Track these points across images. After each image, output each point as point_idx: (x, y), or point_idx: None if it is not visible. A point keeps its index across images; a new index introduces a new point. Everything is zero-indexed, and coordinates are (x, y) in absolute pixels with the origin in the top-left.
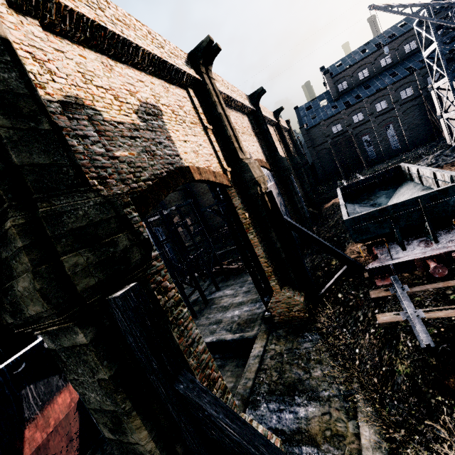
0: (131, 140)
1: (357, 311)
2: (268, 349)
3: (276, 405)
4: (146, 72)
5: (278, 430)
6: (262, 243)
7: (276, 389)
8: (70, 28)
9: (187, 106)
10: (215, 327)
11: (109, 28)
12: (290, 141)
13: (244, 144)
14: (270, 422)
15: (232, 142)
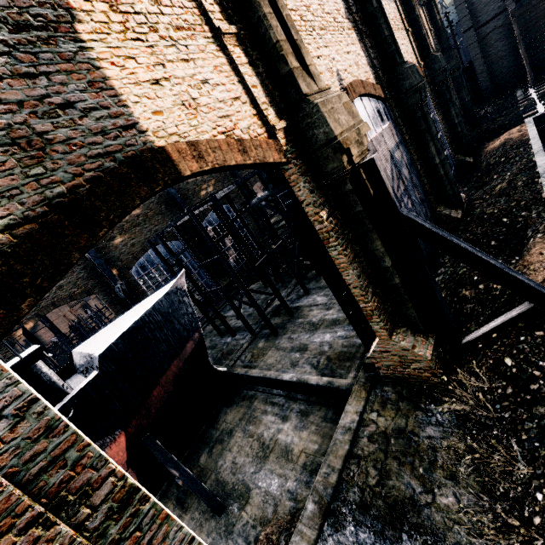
0: None
1: None
2: (366, 419)
3: (369, 537)
4: None
5: None
6: (356, 261)
7: (372, 504)
8: None
9: None
10: (298, 356)
11: None
12: (429, 25)
13: (324, 54)
14: None
15: (283, 57)
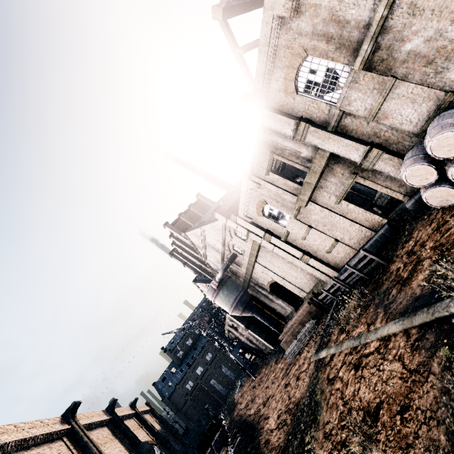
0: None
1: None
2: None
3: None
4: (40, 445)
5: None
6: None
7: None
8: (13, 448)
9: (63, 450)
10: None
11: (29, 436)
12: (155, 418)
13: (107, 452)
14: None
15: None
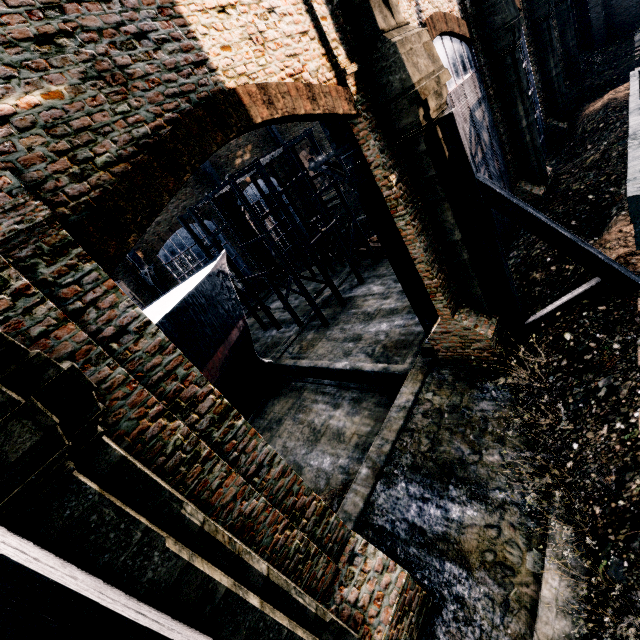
0: (44, 48)
1: (598, 377)
2: (421, 399)
3: (419, 490)
4: None
5: (416, 526)
6: (424, 234)
7: (423, 465)
8: None
9: None
10: (351, 346)
11: None
12: None
13: None
14: (407, 512)
15: None
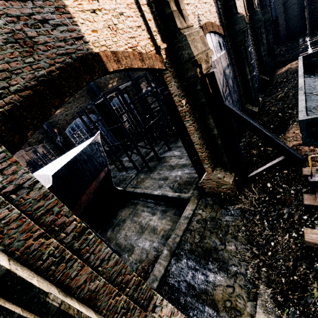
0: None
1: (283, 207)
2: (196, 213)
3: (193, 264)
4: None
5: (190, 285)
6: (199, 130)
7: (195, 250)
8: None
9: None
10: (162, 183)
11: None
12: None
13: (191, 3)
14: (186, 276)
15: (168, 3)
